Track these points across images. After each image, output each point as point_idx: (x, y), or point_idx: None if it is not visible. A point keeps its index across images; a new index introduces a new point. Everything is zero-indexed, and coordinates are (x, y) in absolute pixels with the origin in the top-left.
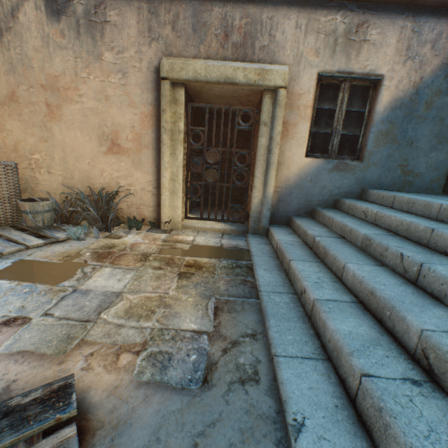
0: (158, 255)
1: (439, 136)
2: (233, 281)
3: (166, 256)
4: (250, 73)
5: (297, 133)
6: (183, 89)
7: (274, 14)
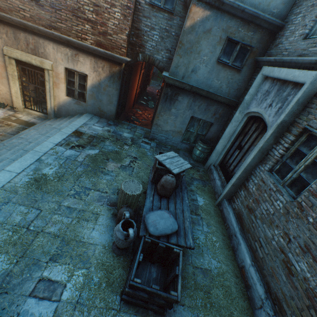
0: (0, 119)
1: (110, 101)
2: (15, 131)
3: (3, 120)
4: (38, 62)
5: (61, 87)
6: (14, 60)
7: (44, 42)
